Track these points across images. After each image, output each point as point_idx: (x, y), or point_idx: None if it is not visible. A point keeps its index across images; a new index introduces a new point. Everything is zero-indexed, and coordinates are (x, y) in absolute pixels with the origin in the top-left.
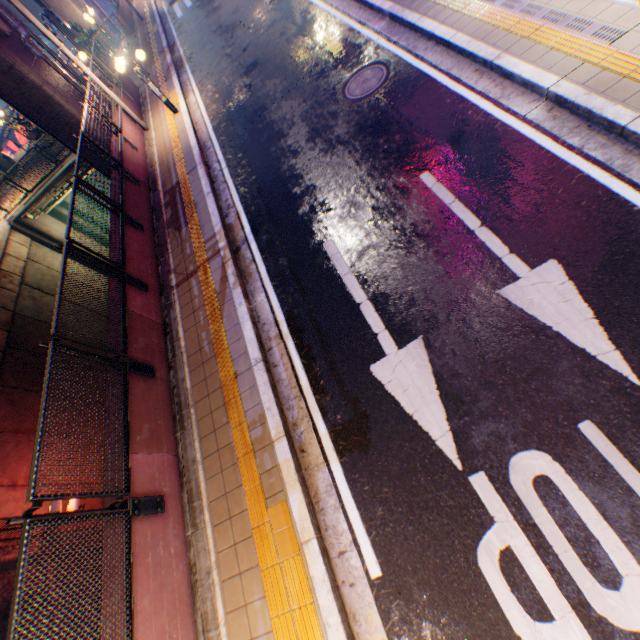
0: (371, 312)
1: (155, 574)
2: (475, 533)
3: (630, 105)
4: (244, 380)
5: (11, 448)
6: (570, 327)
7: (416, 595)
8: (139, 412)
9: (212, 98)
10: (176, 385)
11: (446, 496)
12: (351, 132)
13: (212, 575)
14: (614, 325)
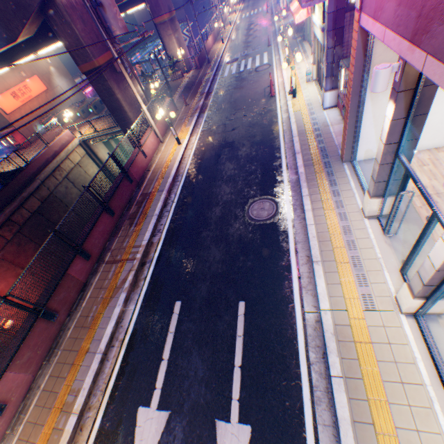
0: (163, 370)
1: None
2: None
3: (343, 364)
4: (88, 357)
5: (3, 270)
6: None
7: None
8: (30, 343)
9: (201, 147)
10: (64, 328)
11: None
12: (235, 237)
13: None
14: None
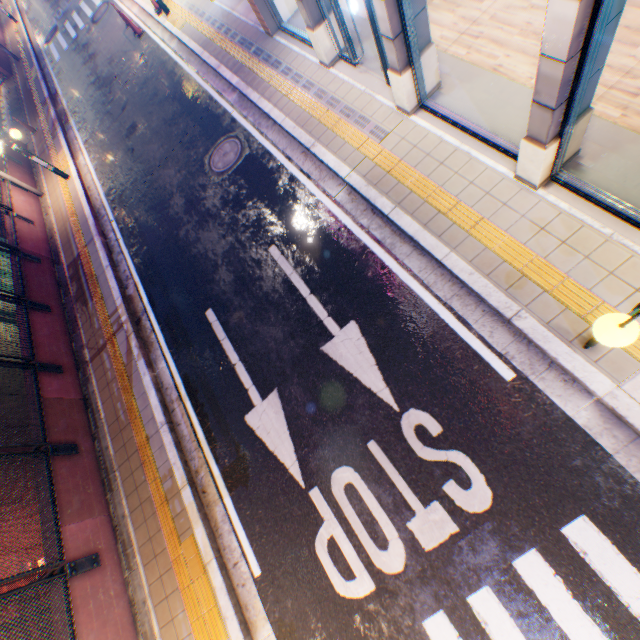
0: (243, 371)
1: (98, 615)
2: (314, 531)
3: (391, 197)
4: (155, 441)
5: None
6: (363, 372)
7: (282, 582)
8: (68, 488)
9: (100, 160)
10: (102, 453)
11: (297, 508)
12: (218, 205)
13: (148, 603)
14: (386, 369)
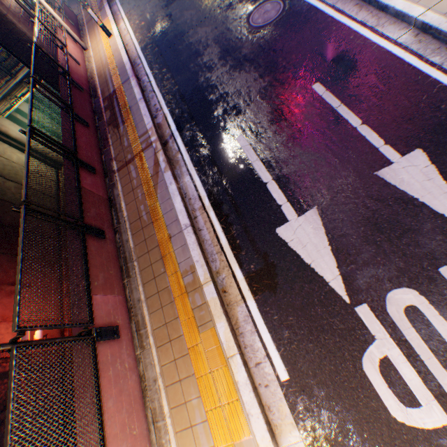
0: (275, 189)
1: (115, 383)
2: (360, 347)
3: None
4: (176, 240)
5: None
6: (432, 199)
7: (316, 392)
8: (95, 264)
9: (139, 25)
10: (121, 245)
11: (338, 322)
12: (255, 52)
13: (158, 382)
14: None
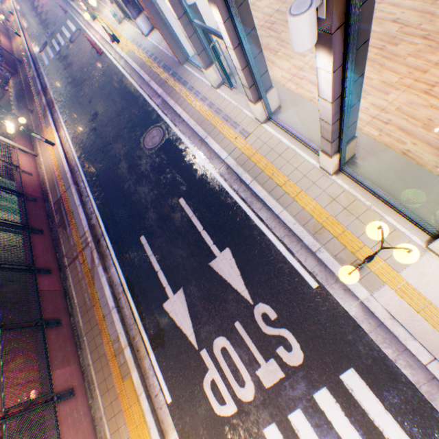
0: (162, 276)
1: (73, 426)
2: (203, 375)
3: (250, 174)
4: (108, 318)
5: None
6: (233, 280)
7: (184, 406)
8: (55, 348)
9: (75, 134)
10: (75, 325)
11: (193, 361)
12: (149, 169)
13: (103, 419)
14: (246, 278)
